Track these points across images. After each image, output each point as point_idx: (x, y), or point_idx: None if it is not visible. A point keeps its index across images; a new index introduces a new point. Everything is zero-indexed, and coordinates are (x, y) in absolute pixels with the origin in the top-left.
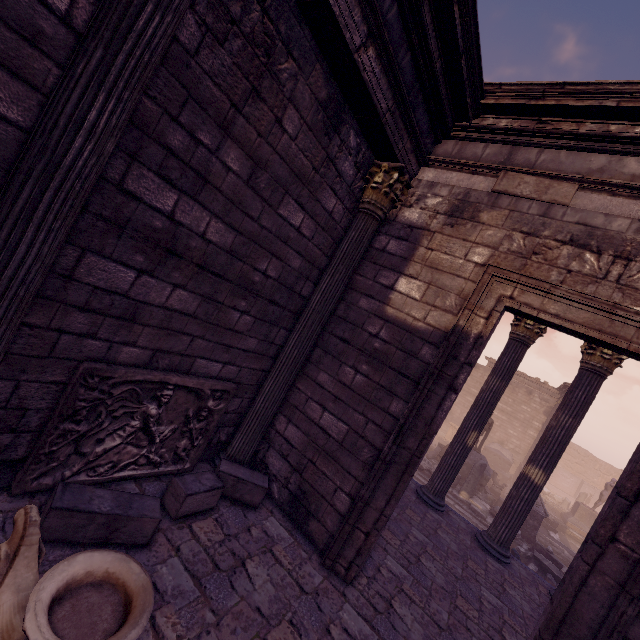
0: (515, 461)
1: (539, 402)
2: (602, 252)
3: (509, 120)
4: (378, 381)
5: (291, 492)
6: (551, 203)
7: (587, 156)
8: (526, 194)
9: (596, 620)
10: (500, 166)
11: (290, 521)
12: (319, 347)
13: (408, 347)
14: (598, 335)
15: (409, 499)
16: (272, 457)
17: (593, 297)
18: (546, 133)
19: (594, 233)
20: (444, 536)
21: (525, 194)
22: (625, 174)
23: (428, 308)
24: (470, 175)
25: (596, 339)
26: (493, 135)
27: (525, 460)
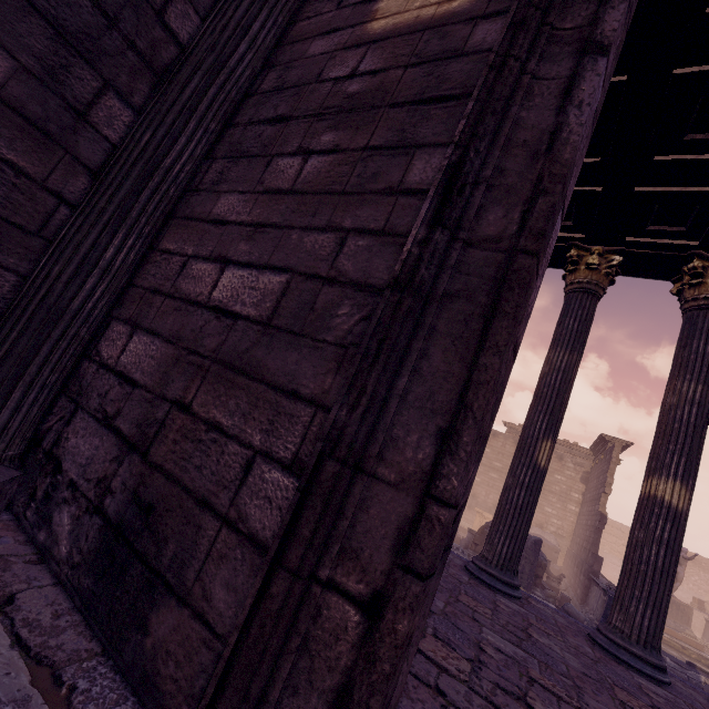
0: (561, 548)
1: (573, 468)
2: None
3: None
4: (365, 143)
5: (107, 520)
6: None
7: None
8: None
9: None
10: None
11: (85, 629)
12: (221, 157)
13: (435, 50)
14: None
15: (458, 579)
16: (75, 434)
17: None
18: None
19: None
20: (546, 642)
21: None
22: None
23: None
24: None
25: None
26: None
27: (573, 543)
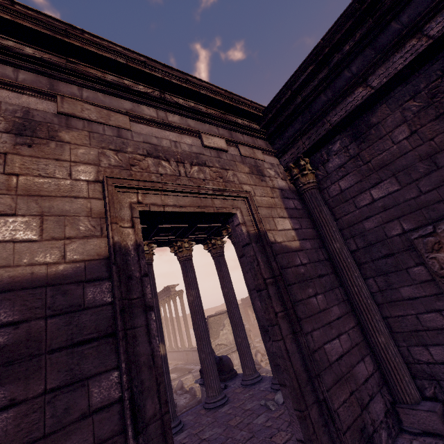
0: None
1: None
2: (169, 160)
3: (35, 50)
4: (43, 389)
5: None
6: (118, 128)
7: (118, 100)
8: (95, 118)
9: (303, 363)
10: (51, 91)
11: None
12: None
13: (64, 304)
14: (200, 209)
15: None
16: None
17: (187, 186)
18: (79, 73)
19: (158, 148)
20: None
21: (94, 118)
22: (147, 115)
23: (60, 243)
24: (17, 94)
25: (199, 213)
26: (20, 61)
27: None
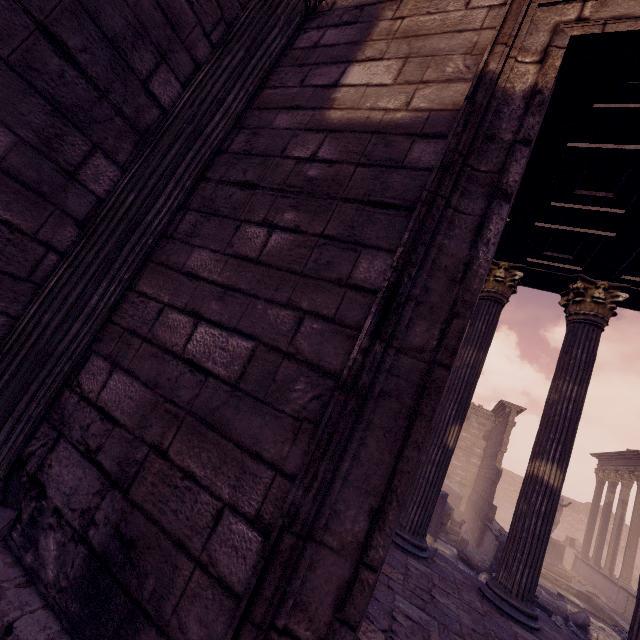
0: (463, 495)
1: (477, 427)
2: None
3: None
4: (321, 231)
5: (92, 551)
6: None
7: None
8: None
9: None
10: None
11: None
12: (194, 210)
13: (381, 155)
14: None
15: None
16: (59, 463)
17: None
18: None
19: None
20: (445, 601)
21: None
22: None
23: (411, 88)
24: None
25: None
26: None
27: (474, 491)
